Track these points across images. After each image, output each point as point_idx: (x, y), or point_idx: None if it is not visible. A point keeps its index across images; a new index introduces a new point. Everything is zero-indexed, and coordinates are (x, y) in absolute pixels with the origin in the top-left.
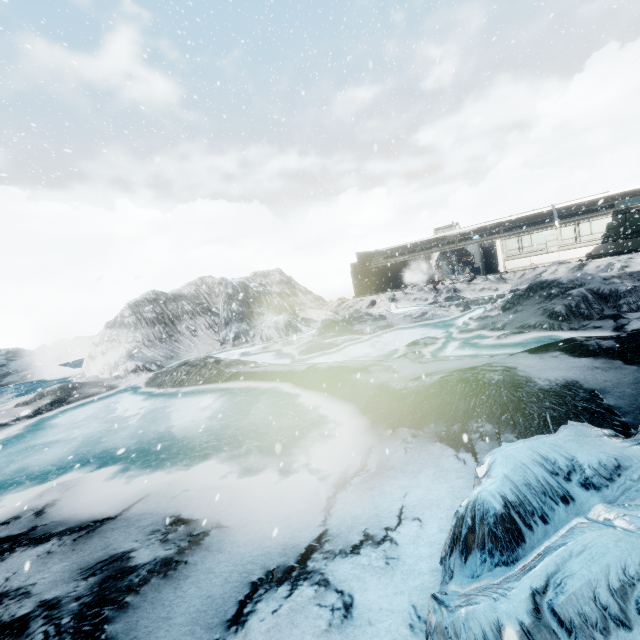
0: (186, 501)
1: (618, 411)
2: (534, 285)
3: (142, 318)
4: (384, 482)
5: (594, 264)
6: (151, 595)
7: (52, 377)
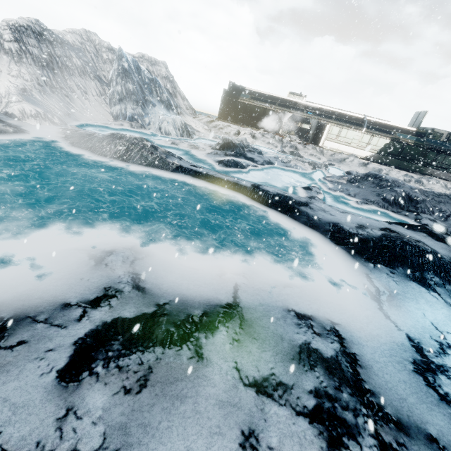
0: (280, 296)
1: None
2: (371, 174)
3: (27, 51)
4: (403, 303)
5: (372, 165)
6: (372, 382)
7: None
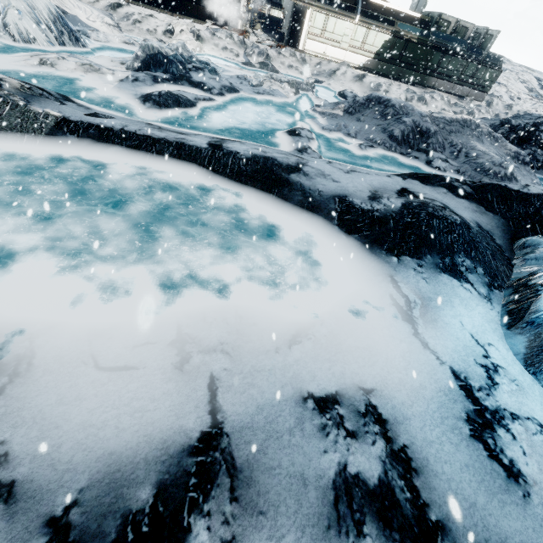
0: (287, 372)
1: (503, 249)
2: (374, 98)
3: None
4: (438, 313)
5: (369, 79)
6: (436, 497)
7: None
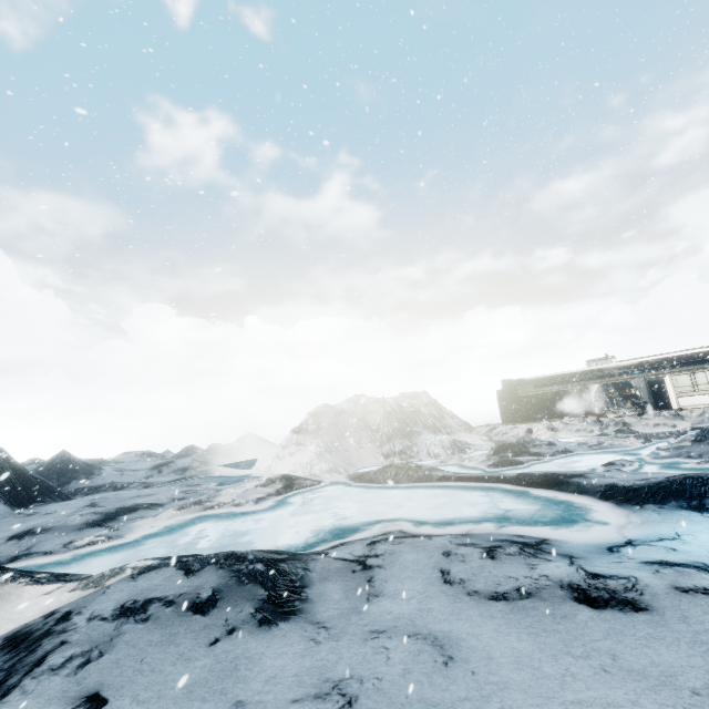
0: (508, 531)
1: None
2: None
3: (321, 427)
4: (653, 526)
5: None
6: (549, 548)
7: (231, 474)
